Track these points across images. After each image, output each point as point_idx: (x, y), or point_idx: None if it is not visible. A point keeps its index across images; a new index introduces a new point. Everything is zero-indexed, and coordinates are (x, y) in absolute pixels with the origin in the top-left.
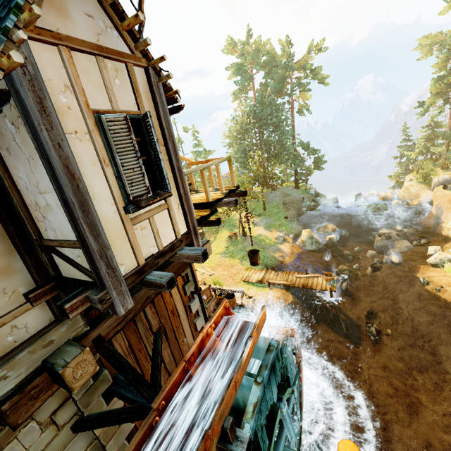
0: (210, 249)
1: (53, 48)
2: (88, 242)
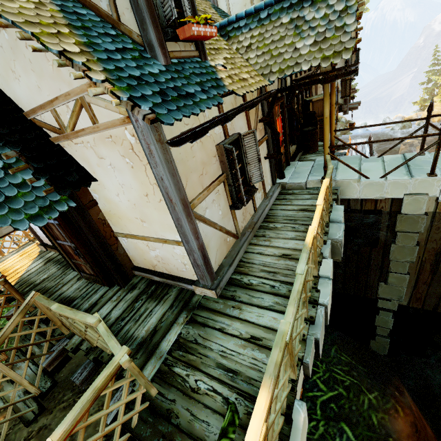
0: None
1: None
2: None
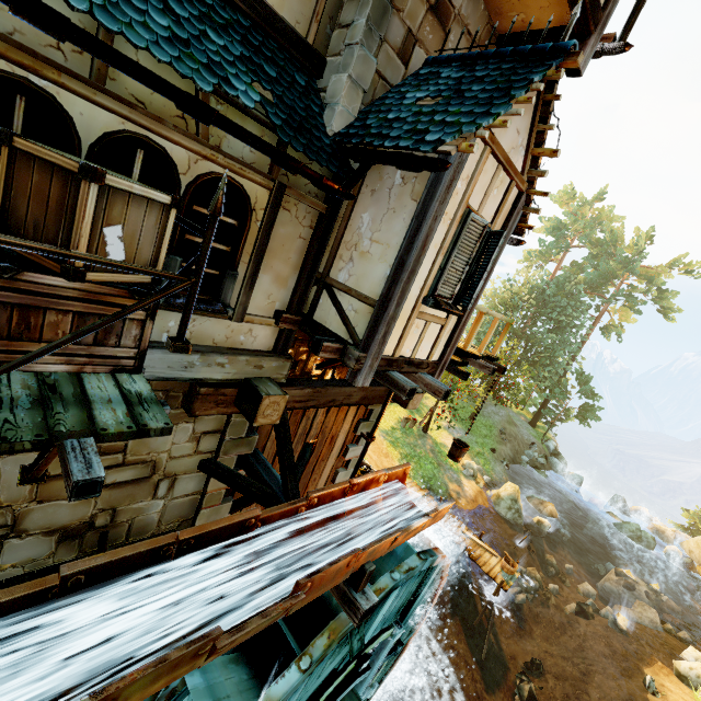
0: (419, 402)
1: (482, 146)
2: (391, 305)
